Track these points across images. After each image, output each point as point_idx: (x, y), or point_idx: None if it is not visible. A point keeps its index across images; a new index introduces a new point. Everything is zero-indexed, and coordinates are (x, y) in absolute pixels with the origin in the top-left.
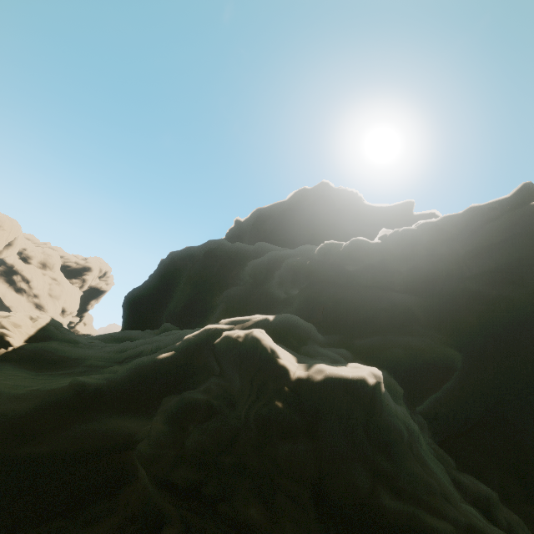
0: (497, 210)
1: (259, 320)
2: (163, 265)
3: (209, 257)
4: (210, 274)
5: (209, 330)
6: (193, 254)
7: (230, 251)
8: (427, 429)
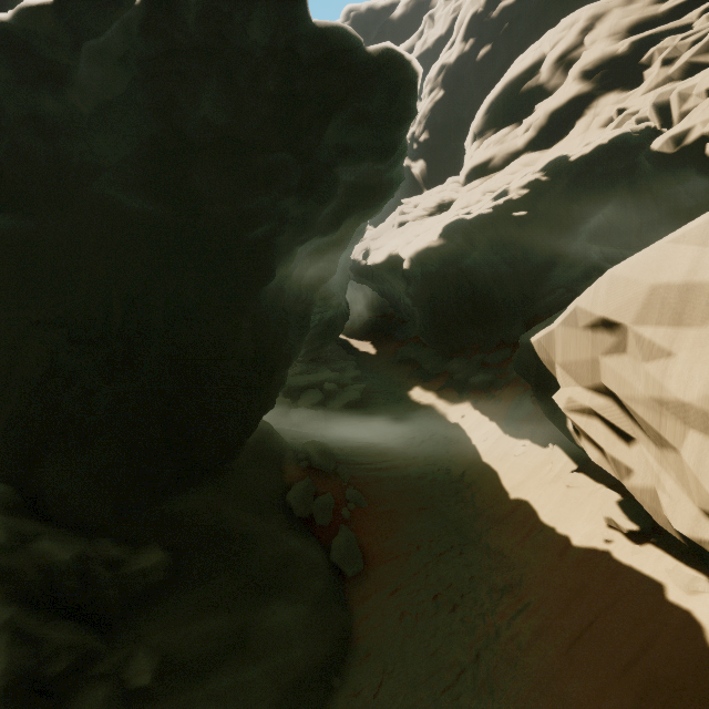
0: (123, 7)
1: None
2: None
3: None
4: None
5: None
6: None
7: None
8: (4, 490)
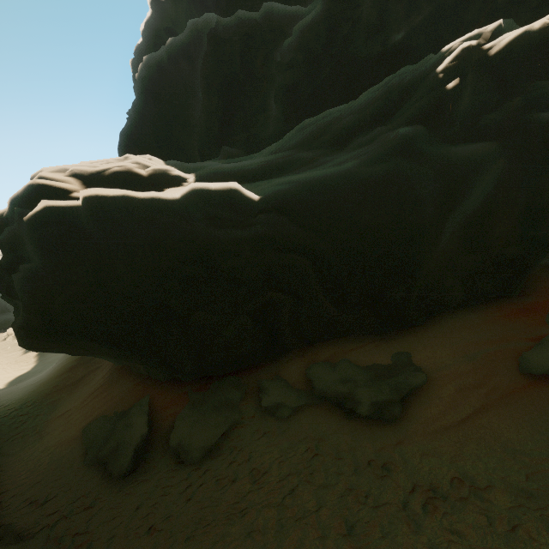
0: None
1: (495, 28)
2: (149, 81)
3: (219, 43)
4: (234, 68)
5: (468, 49)
6: (187, 48)
7: (241, 26)
8: None
